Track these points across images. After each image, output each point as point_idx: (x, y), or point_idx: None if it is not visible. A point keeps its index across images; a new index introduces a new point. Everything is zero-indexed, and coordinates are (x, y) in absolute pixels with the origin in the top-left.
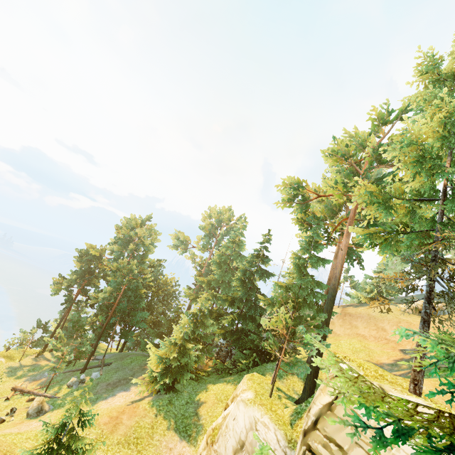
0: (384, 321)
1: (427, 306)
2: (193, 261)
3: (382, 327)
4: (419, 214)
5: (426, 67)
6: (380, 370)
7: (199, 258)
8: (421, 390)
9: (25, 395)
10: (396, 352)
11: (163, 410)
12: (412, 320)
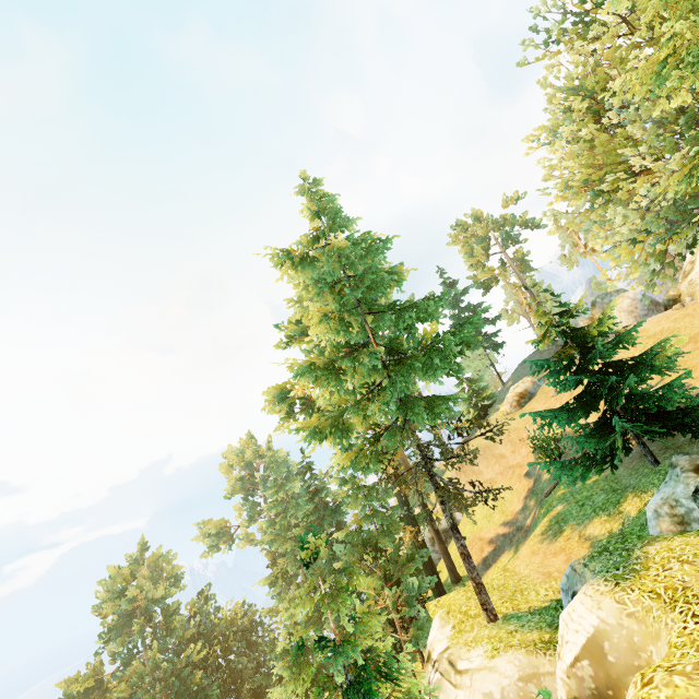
0: (497, 445)
1: (443, 508)
2: (255, 543)
3: (499, 454)
4: (373, 416)
5: (279, 259)
6: (465, 603)
7: (259, 532)
8: (495, 611)
9: None
10: (523, 482)
11: None
12: (517, 422)
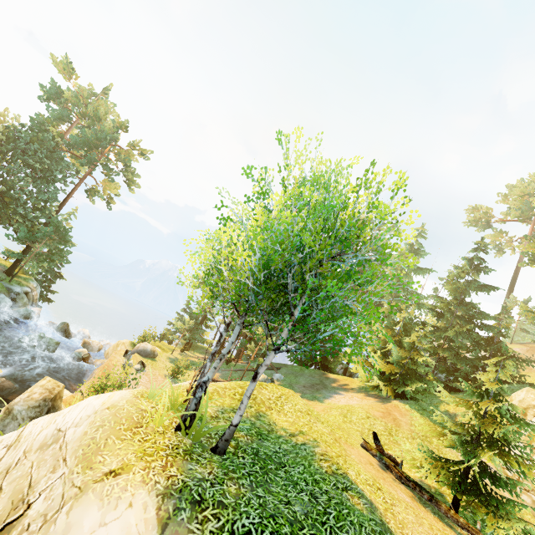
0: None
1: None
2: None
3: None
4: None
5: None
6: None
7: None
8: None
9: None
10: None
11: (424, 414)
12: None
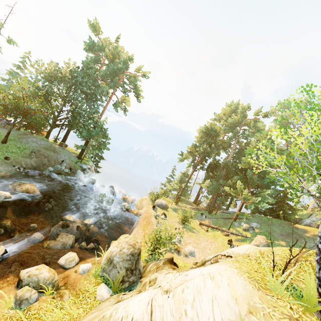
0: None
1: None
2: None
3: None
4: None
5: None
6: None
7: None
8: None
9: (214, 230)
10: None
11: None
12: None
